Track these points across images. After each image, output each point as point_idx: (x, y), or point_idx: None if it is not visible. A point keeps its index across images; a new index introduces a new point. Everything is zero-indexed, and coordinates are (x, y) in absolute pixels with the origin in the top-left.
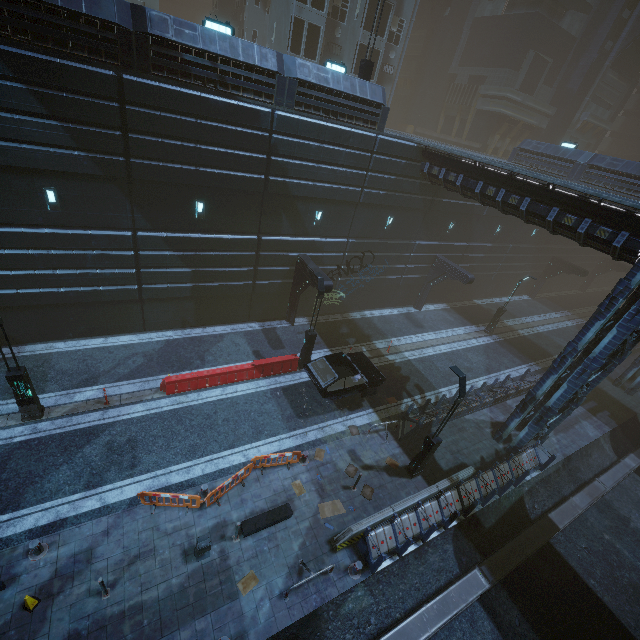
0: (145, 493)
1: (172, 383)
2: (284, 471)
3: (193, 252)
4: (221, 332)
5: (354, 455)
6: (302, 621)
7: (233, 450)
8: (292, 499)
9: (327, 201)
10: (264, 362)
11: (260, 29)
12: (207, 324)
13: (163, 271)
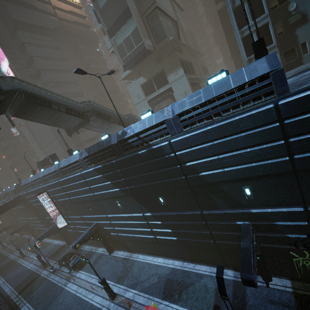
0: None
1: None
2: None
3: (168, 221)
4: (202, 272)
5: None
6: None
7: None
8: None
9: (249, 177)
10: None
11: None
12: (197, 261)
13: (160, 230)
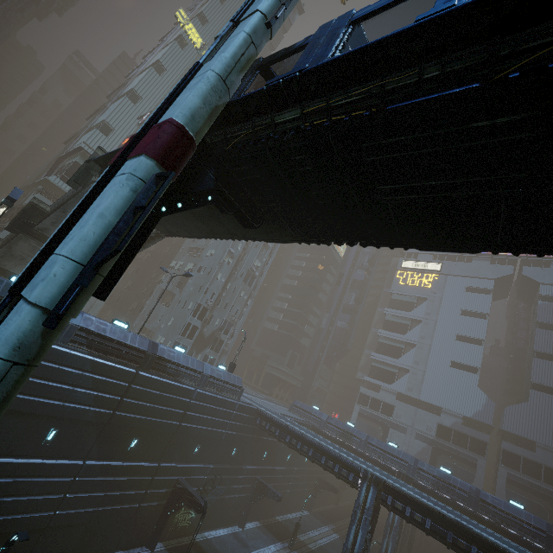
0: None
1: None
2: None
3: (113, 477)
4: None
5: None
6: None
7: None
8: None
9: (205, 438)
10: None
11: (155, 310)
12: None
13: (83, 495)
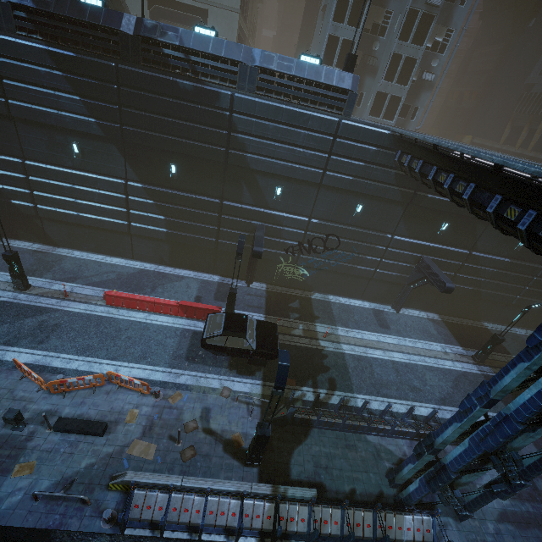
0: (15, 360)
1: (111, 296)
2: (134, 396)
3: (167, 204)
4: (185, 275)
5: (206, 414)
6: (32, 532)
7: (112, 362)
8: (119, 422)
9: (287, 179)
10: (188, 304)
11: None
12: (179, 266)
13: (145, 215)
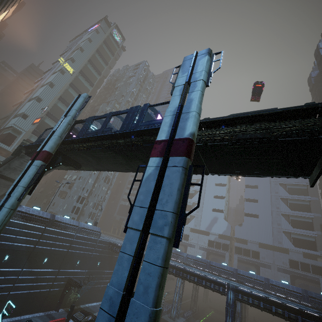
0: None
1: None
2: None
3: (36, 276)
4: (28, 317)
5: None
6: None
7: None
8: None
9: (82, 257)
10: (54, 321)
11: (57, 202)
12: (22, 314)
13: (22, 285)
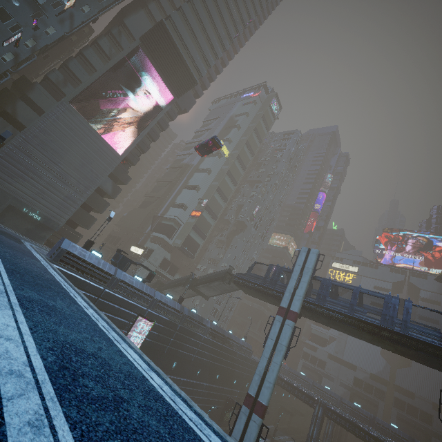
0: None
1: None
2: None
3: (211, 391)
4: None
5: None
6: None
7: None
8: None
9: (238, 376)
10: None
11: None
12: None
13: (203, 398)
